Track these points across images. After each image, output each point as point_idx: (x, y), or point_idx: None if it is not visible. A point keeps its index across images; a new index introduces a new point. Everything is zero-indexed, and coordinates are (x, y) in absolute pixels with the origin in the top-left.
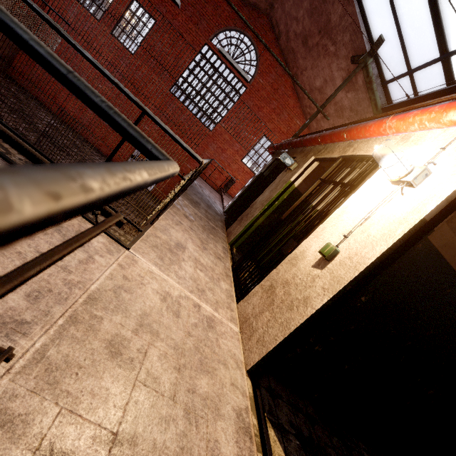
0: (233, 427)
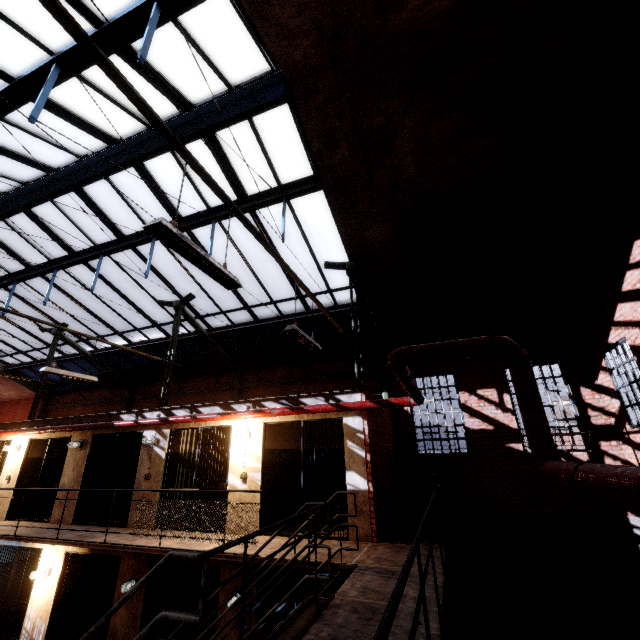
0: (7, 522)
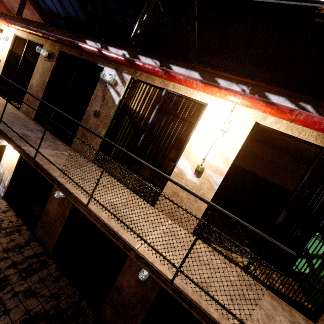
0: None
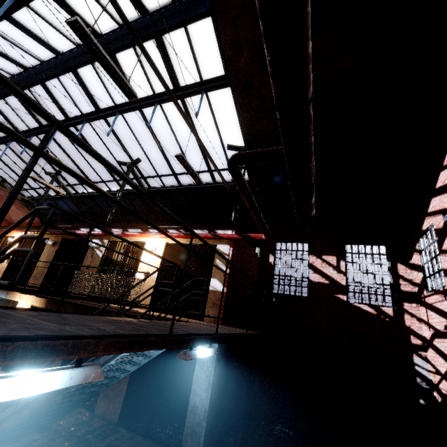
0: None
